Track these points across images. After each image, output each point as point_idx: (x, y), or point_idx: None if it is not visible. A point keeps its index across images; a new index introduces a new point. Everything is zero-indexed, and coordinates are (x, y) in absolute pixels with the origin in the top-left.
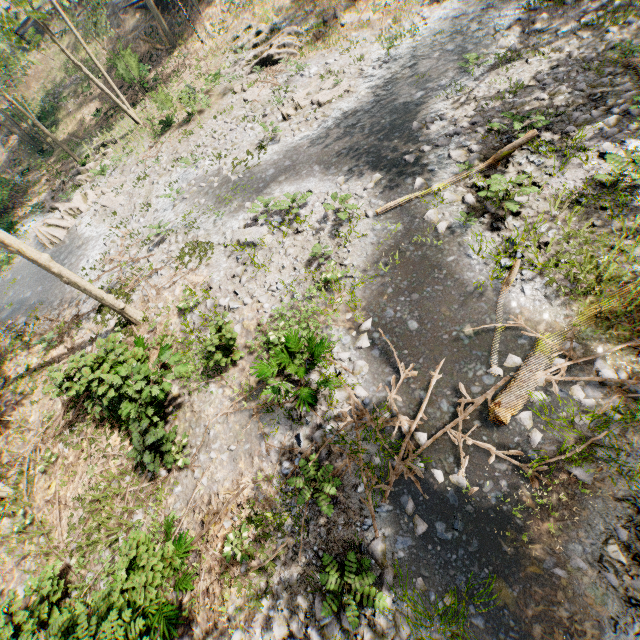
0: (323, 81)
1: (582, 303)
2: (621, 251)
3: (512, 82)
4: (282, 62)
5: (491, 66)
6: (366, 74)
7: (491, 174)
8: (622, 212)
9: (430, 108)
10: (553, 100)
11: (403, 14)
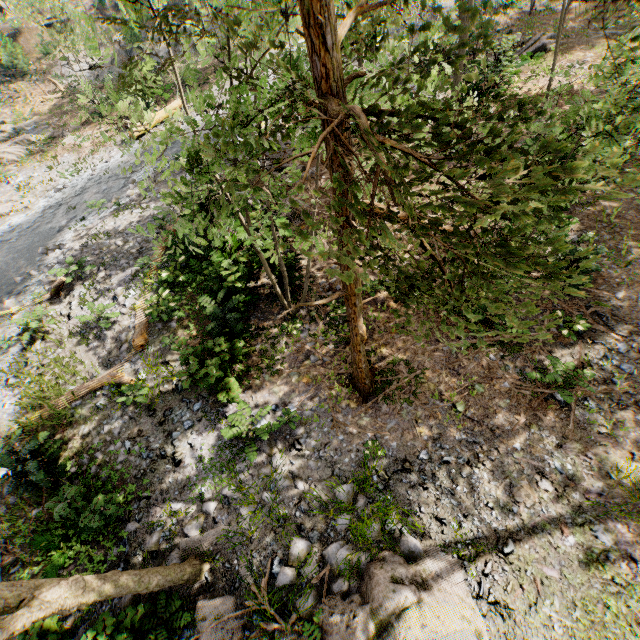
0: (19, 192)
1: (30, 416)
2: (73, 374)
3: (115, 226)
4: (3, 165)
5: (114, 210)
6: (47, 194)
7: (54, 302)
8: (95, 343)
9: (61, 237)
10: (123, 247)
11: (103, 147)
